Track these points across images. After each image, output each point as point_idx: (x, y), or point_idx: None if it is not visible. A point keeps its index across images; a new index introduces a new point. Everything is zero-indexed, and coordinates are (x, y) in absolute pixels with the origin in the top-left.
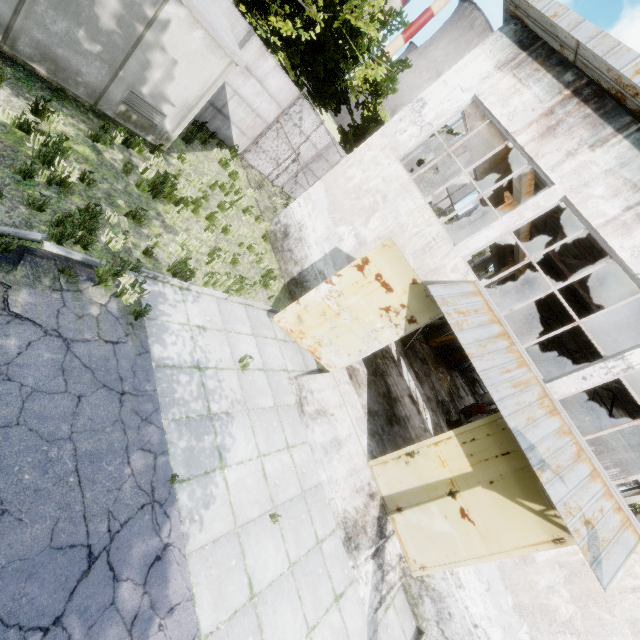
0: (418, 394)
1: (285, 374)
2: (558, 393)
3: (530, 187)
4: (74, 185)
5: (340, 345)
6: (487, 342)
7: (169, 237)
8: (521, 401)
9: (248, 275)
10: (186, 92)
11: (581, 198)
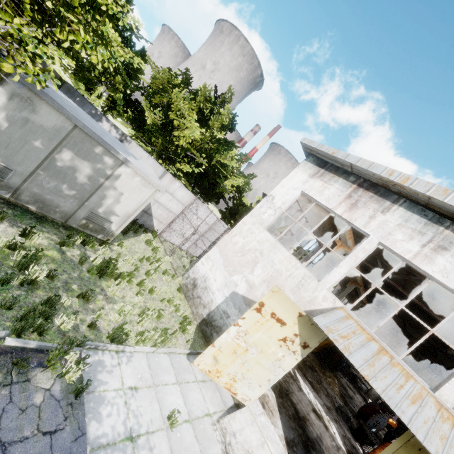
0: (319, 406)
1: (208, 419)
2: (449, 401)
3: (350, 234)
4: (41, 282)
5: (251, 377)
6: (373, 360)
7: (109, 306)
8: (426, 418)
9: (169, 324)
10: (127, 208)
11: (390, 242)
